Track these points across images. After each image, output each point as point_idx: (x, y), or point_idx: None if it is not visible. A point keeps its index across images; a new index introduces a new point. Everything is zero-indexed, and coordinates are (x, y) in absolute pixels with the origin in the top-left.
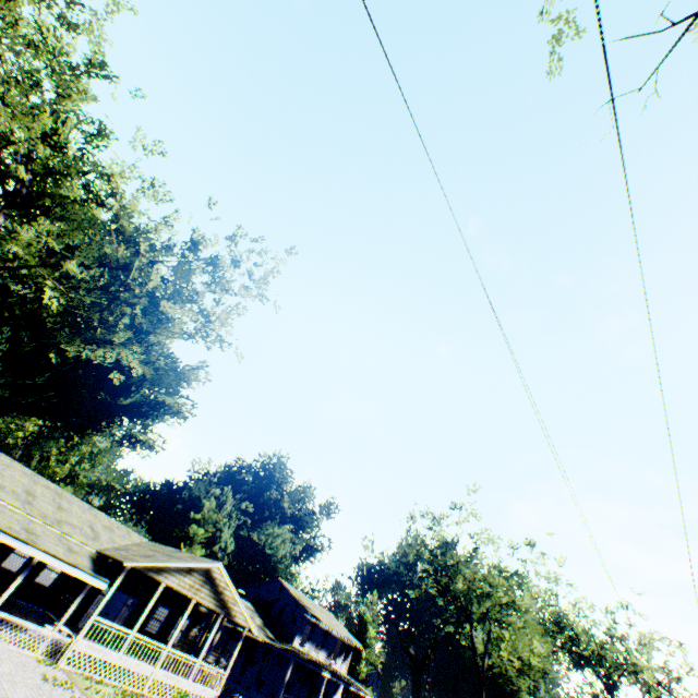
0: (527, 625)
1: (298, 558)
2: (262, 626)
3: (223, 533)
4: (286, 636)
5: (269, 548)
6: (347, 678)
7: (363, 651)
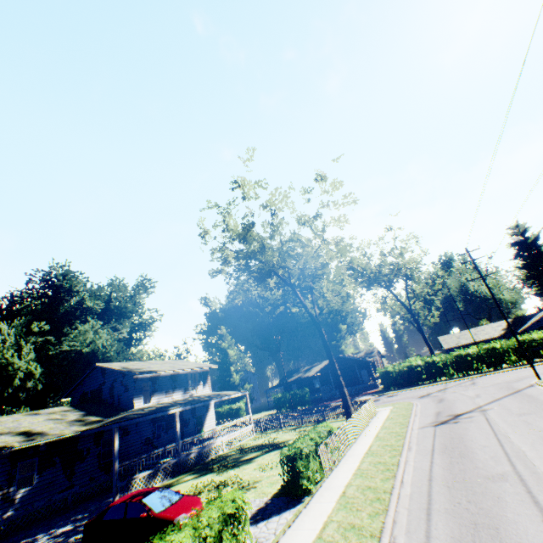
0: (342, 251)
1: (135, 341)
2: (79, 419)
3: (15, 366)
4: (125, 407)
5: (84, 347)
6: (209, 397)
7: (231, 368)
